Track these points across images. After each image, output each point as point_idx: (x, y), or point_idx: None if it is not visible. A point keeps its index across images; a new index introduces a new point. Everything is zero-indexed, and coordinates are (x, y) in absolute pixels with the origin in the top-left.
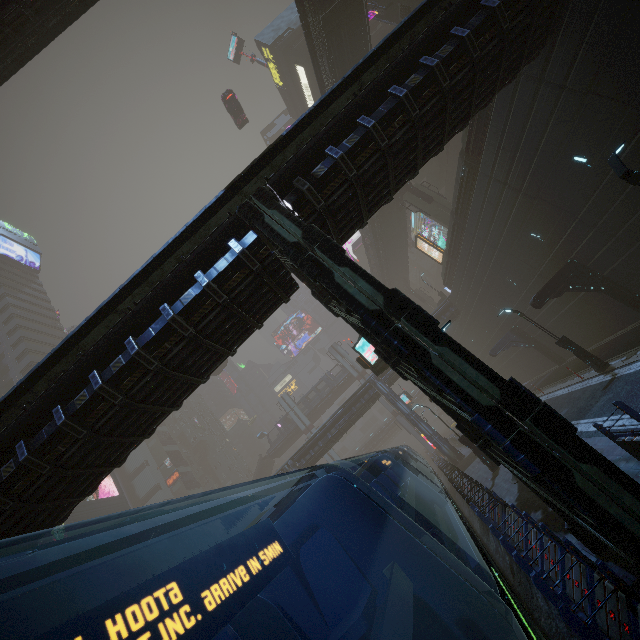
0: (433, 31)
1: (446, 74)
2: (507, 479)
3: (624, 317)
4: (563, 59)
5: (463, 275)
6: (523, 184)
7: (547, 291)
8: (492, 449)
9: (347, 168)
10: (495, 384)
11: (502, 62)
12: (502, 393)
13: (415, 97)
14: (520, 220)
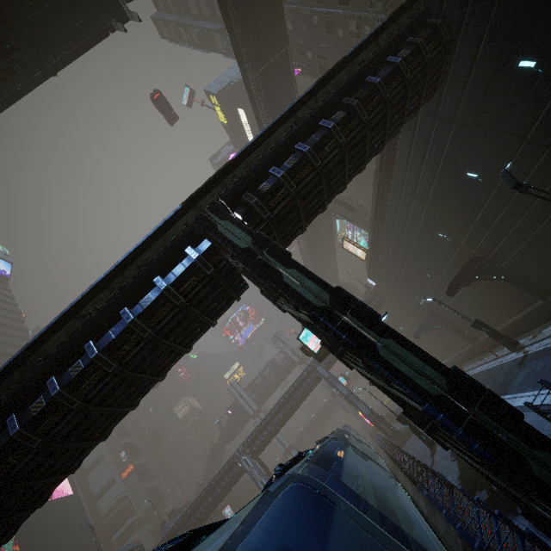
0: (351, 79)
1: (364, 111)
2: (446, 456)
3: (523, 300)
4: (451, 100)
5: (384, 269)
6: (428, 195)
7: (458, 281)
8: (439, 434)
9: (288, 184)
10: (440, 373)
11: (406, 102)
12: (448, 382)
13: (341, 128)
14: (428, 223)
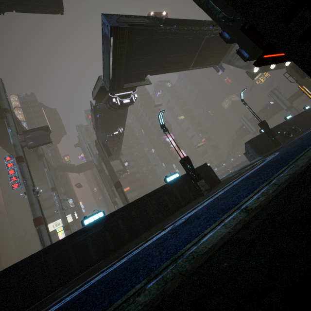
0: None
1: None
2: None
3: None
4: None
5: None
6: None
7: None
8: None
9: None
10: None
11: None
12: None
13: None
14: None
